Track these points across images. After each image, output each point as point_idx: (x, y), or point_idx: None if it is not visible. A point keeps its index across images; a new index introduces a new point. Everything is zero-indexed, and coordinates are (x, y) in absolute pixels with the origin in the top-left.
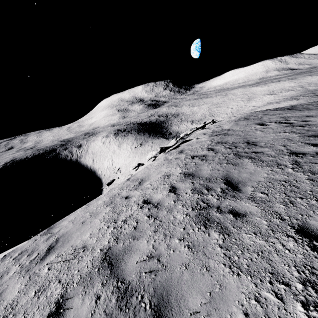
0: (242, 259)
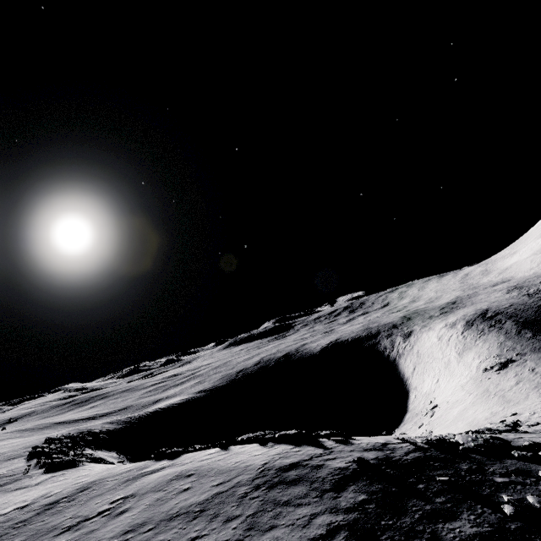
0: None
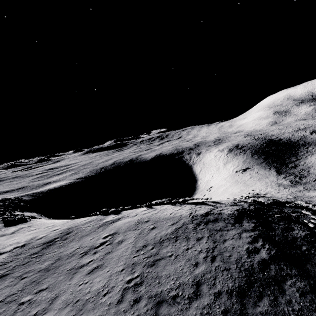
0: None
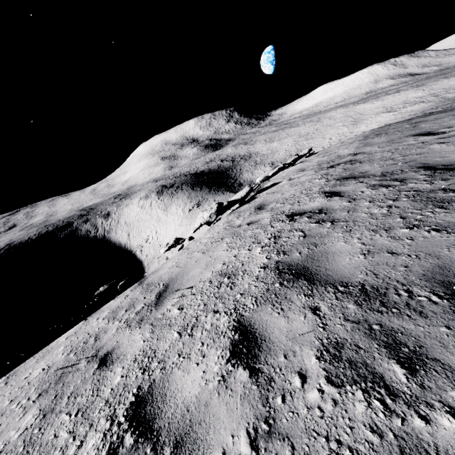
0: None
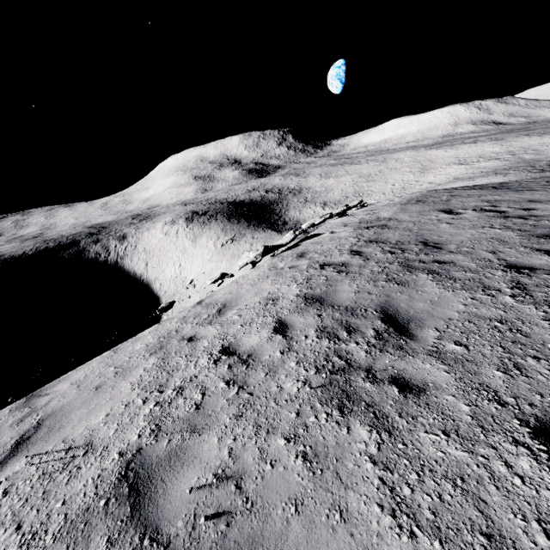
0: (419, 495)
